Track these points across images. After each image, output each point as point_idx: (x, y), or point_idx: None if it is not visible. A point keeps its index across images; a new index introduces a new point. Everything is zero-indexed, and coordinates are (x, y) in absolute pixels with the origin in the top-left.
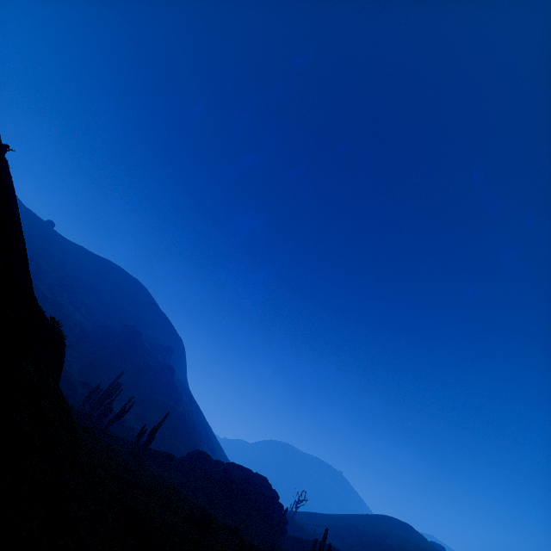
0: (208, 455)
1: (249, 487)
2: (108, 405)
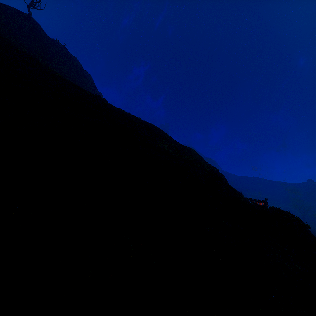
0: None
1: None
2: None
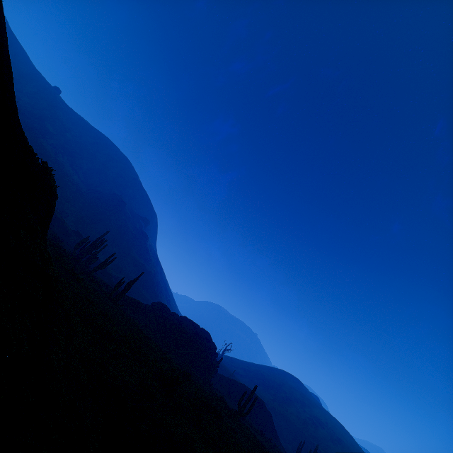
0: (168, 308)
1: (196, 338)
2: (94, 254)
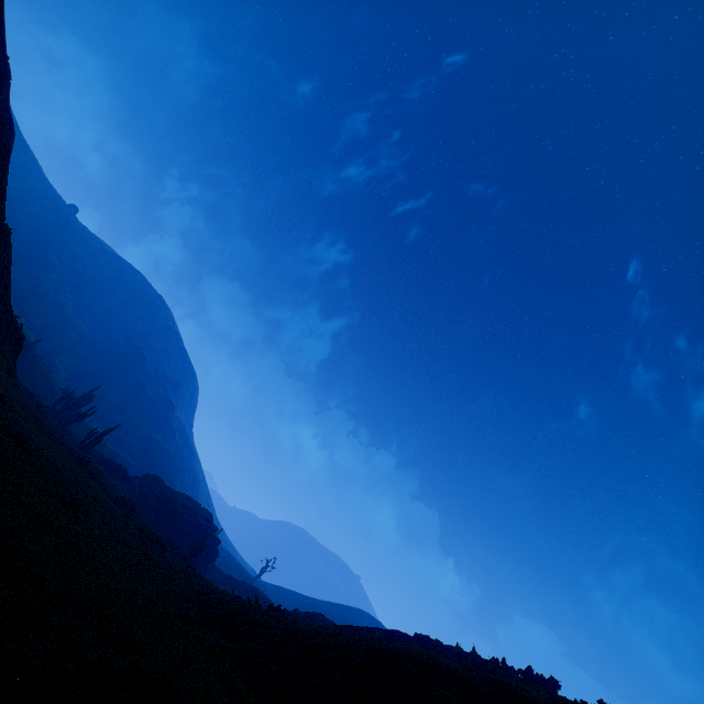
0: (162, 481)
1: (185, 511)
2: (76, 410)
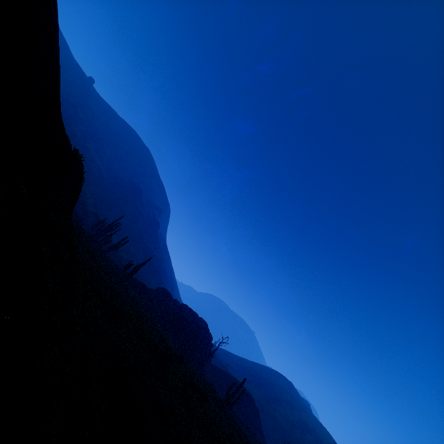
0: (170, 294)
1: (194, 326)
2: (108, 236)
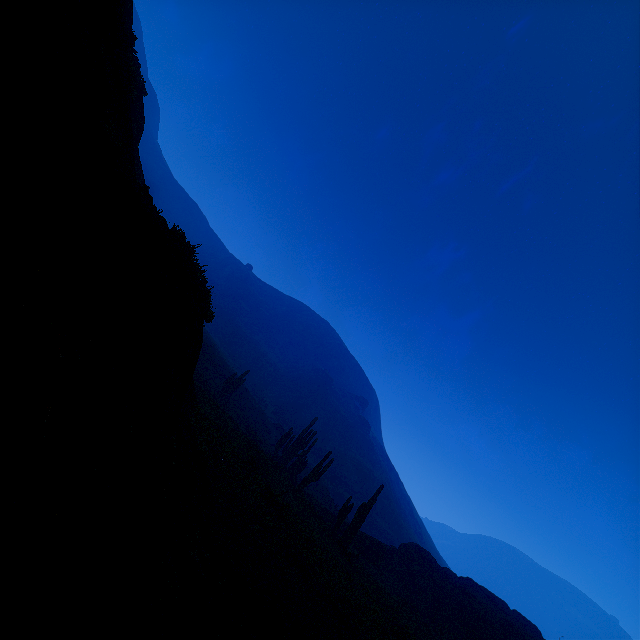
0: (432, 558)
1: None
2: (301, 456)
